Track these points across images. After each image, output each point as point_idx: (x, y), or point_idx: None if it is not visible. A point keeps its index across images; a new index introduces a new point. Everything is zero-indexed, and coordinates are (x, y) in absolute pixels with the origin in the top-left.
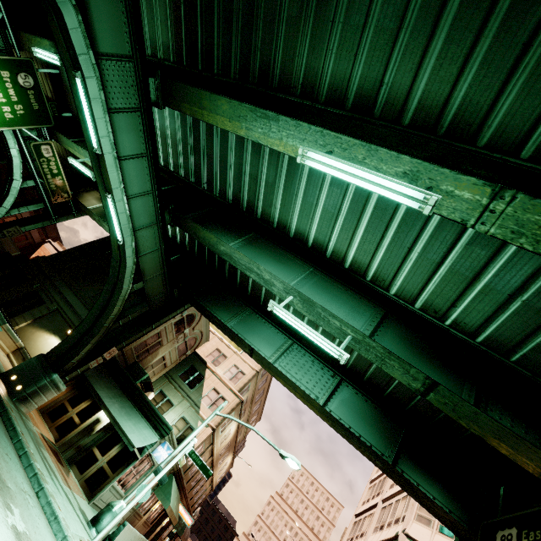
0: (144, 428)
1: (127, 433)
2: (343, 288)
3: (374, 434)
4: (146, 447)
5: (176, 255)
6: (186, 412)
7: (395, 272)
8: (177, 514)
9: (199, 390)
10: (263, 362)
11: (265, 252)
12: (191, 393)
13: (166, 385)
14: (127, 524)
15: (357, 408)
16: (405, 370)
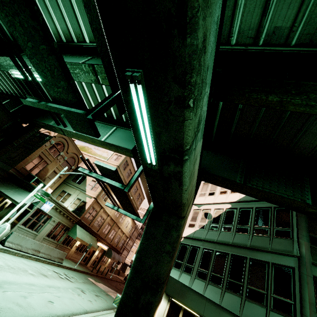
0: (30, 197)
1: (15, 199)
2: (70, 56)
3: (131, 144)
4: (34, 205)
5: (22, 104)
6: (79, 195)
7: (77, 22)
8: (94, 245)
9: (84, 184)
10: (69, 134)
11: (26, 57)
12: (80, 186)
13: (65, 187)
14: (13, 232)
15: (124, 137)
16: (83, 71)
